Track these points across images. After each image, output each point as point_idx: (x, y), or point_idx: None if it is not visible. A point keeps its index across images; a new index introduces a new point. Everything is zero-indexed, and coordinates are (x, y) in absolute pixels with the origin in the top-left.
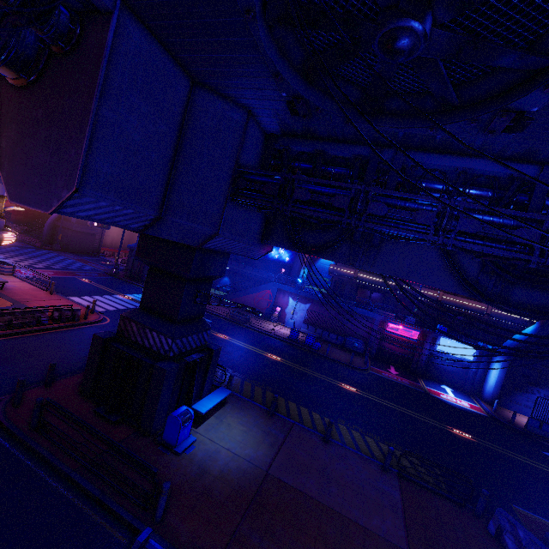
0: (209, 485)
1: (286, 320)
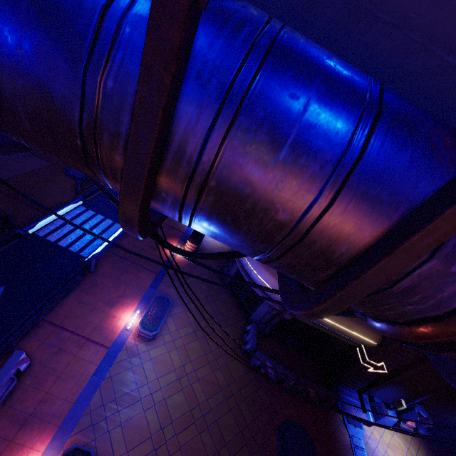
0: None
1: None
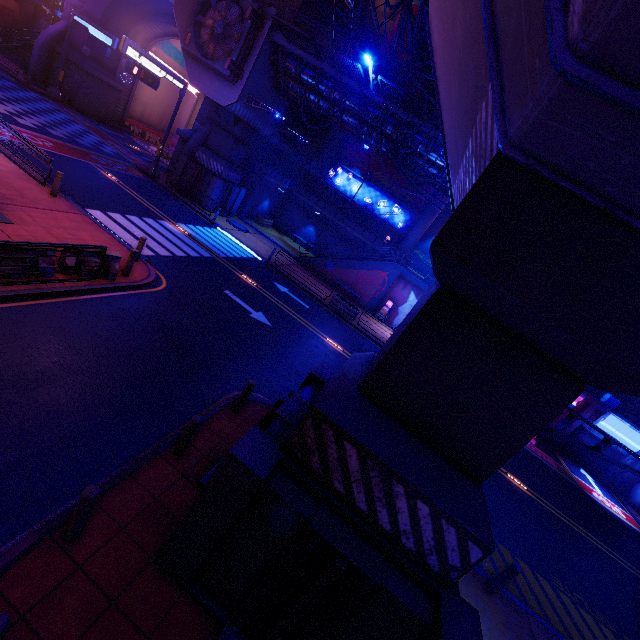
0: None
1: (394, 321)
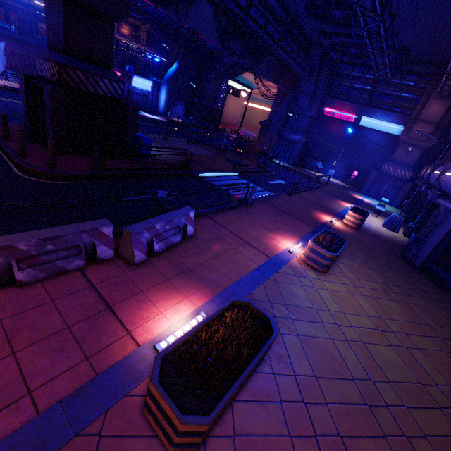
0: (177, 160)
1: None
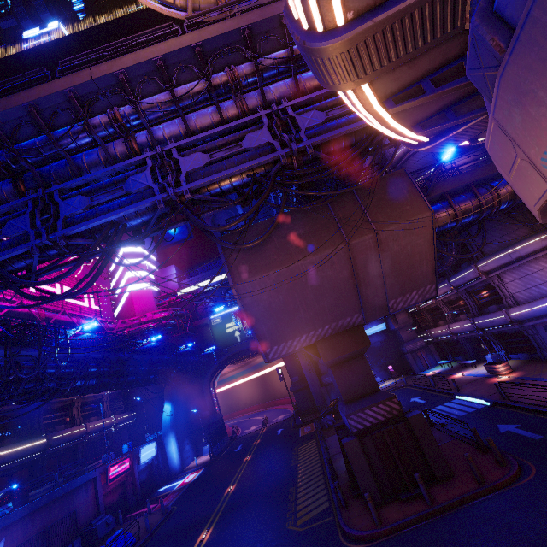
0: None
1: None
